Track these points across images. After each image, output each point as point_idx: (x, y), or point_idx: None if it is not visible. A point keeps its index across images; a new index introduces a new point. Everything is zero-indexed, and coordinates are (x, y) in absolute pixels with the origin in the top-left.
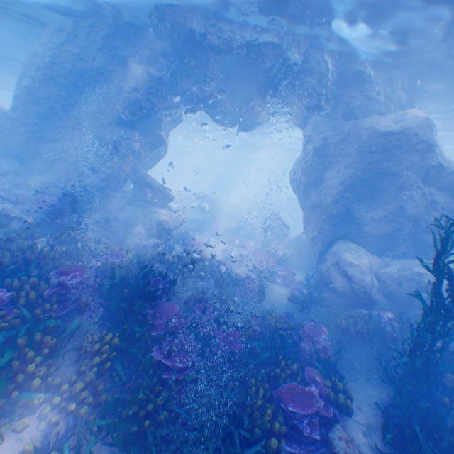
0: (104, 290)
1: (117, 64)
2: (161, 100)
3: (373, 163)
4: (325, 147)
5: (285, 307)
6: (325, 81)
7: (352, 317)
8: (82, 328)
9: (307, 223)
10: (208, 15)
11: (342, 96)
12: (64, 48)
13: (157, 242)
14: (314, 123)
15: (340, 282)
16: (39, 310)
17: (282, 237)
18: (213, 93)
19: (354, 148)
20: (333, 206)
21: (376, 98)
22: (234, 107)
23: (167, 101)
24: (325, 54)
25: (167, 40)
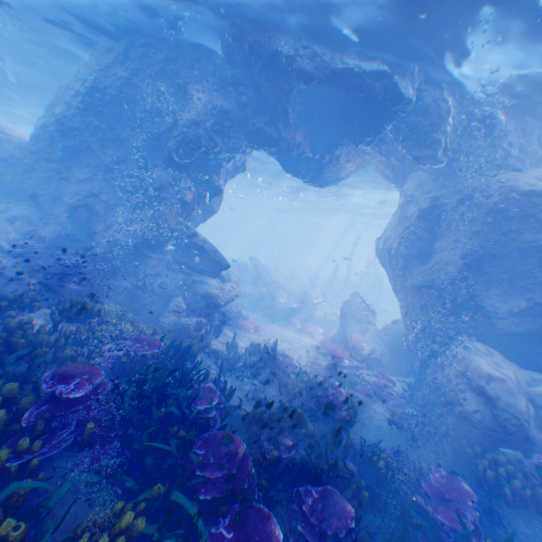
0: (126, 408)
1: (174, 92)
2: (225, 139)
3: (511, 233)
4: (435, 210)
5: (388, 436)
6: (444, 125)
7: (502, 466)
8: (80, 484)
9: (407, 310)
10: (300, 35)
11: (462, 145)
12: (111, 71)
13: (201, 323)
14: (418, 180)
15: (475, 404)
16: (5, 452)
17: (367, 326)
18: (292, 135)
19: (481, 212)
20: (450, 289)
21: (508, 150)
22: (315, 154)
23: (232, 141)
24: (445, 92)
25: (242, 65)
